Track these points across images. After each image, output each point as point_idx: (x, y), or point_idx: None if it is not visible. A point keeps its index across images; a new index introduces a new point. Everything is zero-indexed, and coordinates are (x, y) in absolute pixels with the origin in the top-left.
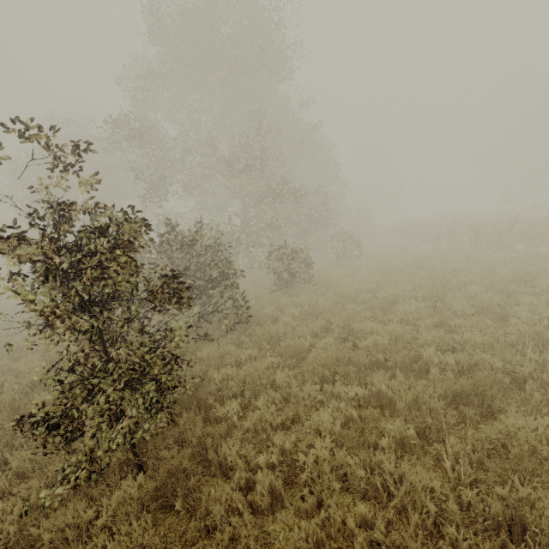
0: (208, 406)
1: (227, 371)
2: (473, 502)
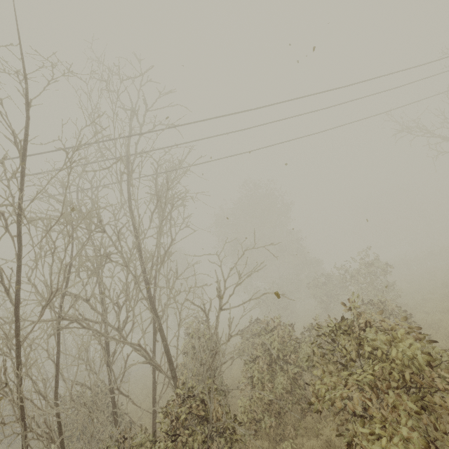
0: None
1: None
2: None
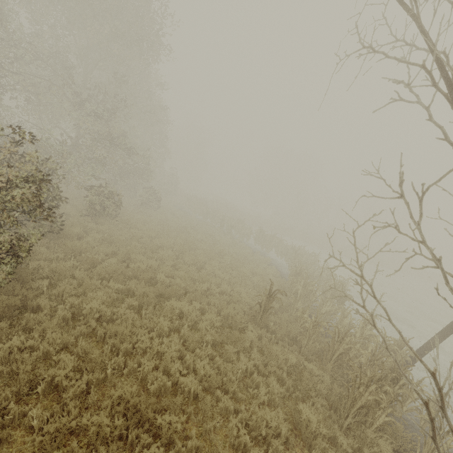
0: (25, 280)
1: (40, 264)
2: (146, 323)
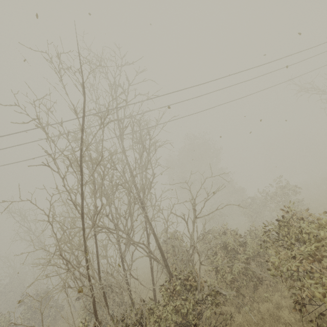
0: None
1: None
2: None
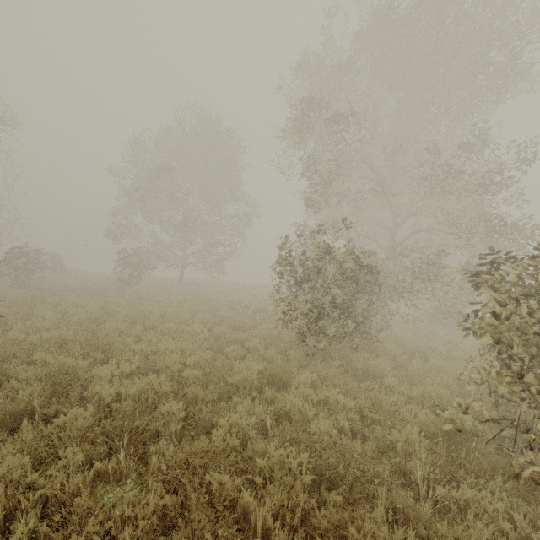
0: None
1: None
2: None
